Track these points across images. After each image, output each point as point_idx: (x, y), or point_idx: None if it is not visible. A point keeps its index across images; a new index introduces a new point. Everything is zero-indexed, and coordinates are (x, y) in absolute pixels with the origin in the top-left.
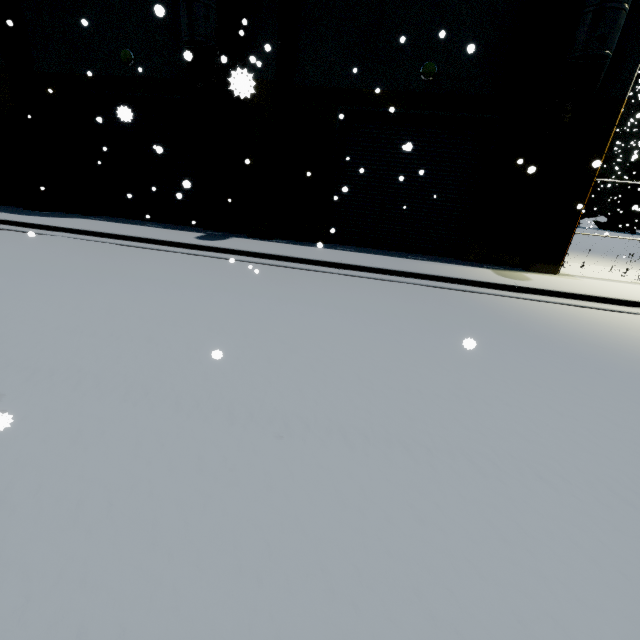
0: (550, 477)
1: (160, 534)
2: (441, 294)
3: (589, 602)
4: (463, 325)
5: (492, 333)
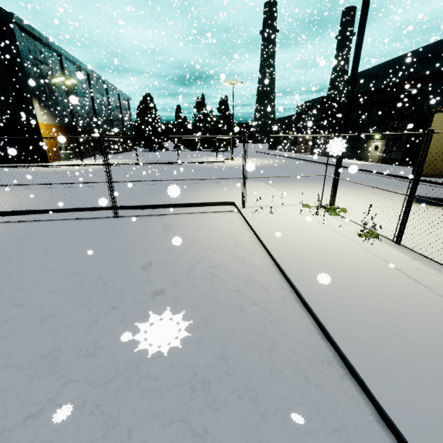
0: None
1: None
2: None
3: None
4: None
5: None
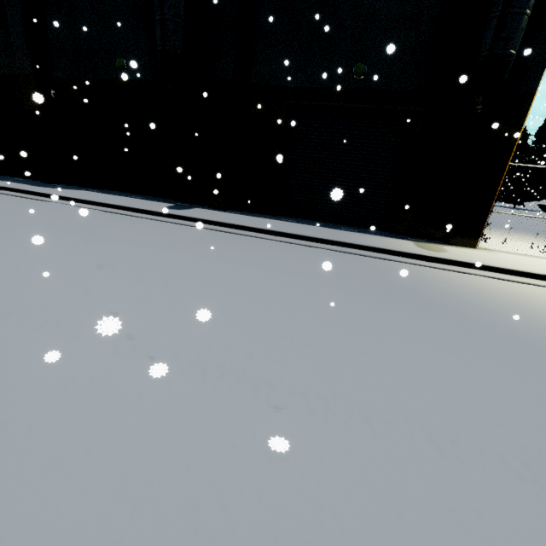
0: (375, 421)
1: (5, 434)
2: (358, 260)
3: (352, 534)
4: (364, 287)
5: (388, 295)
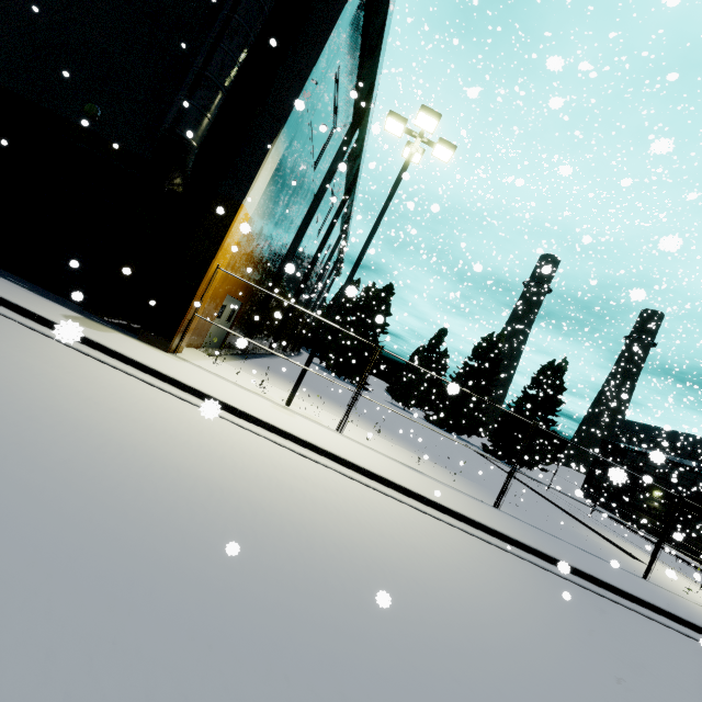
0: None
1: None
2: None
3: None
4: None
5: None
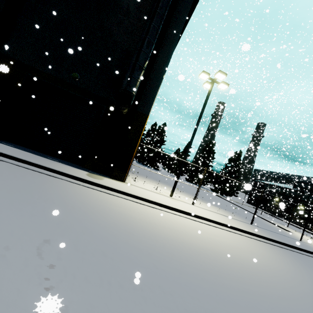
0: None
1: None
2: (26, 172)
3: None
4: None
5: (3, 190)
